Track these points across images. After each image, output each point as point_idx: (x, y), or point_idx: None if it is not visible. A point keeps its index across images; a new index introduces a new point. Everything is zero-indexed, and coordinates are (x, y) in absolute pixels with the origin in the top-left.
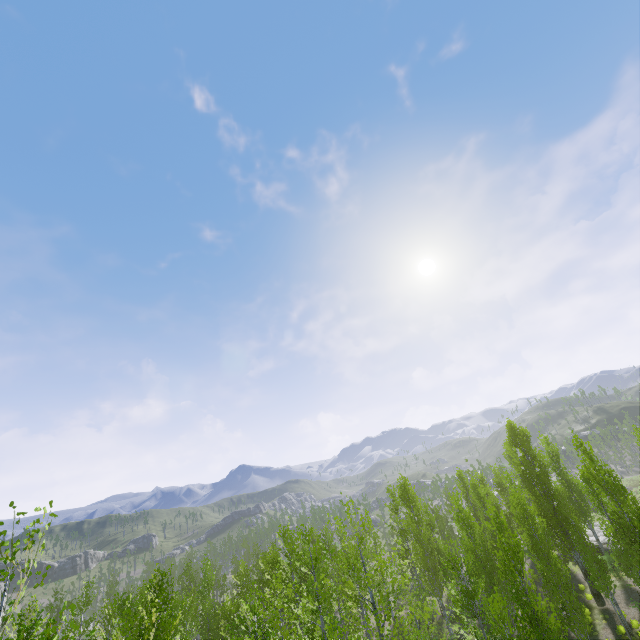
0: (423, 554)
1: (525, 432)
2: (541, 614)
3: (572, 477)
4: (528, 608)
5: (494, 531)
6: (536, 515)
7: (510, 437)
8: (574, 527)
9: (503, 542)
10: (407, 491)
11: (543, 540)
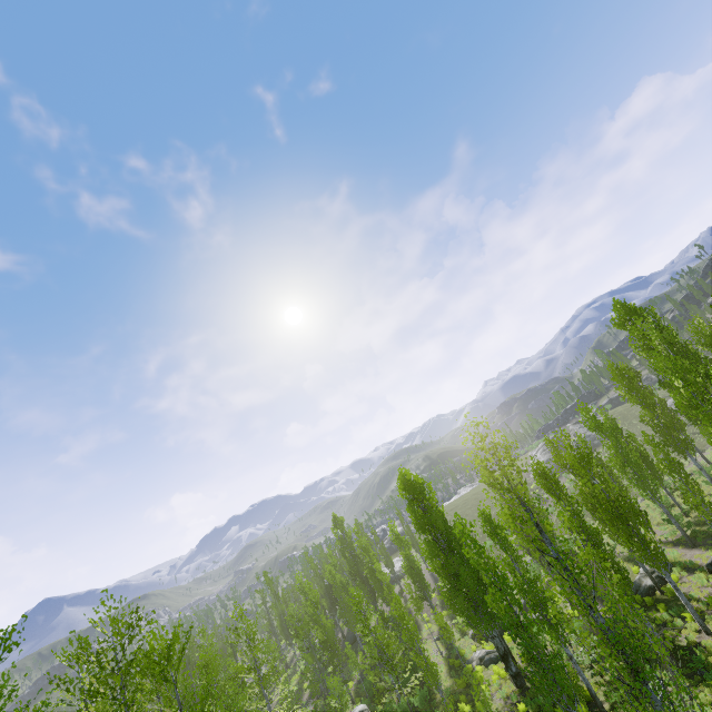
0: (281, 620)
1: (342, 518)
2: (324, 623)
3: (369, 539)
4: (319, 623)
5: (324, 589)
6: (348, 570)
7: (334, 523)
8: (361, 572)
9: (312, 596)
10: (269, 580)
11: (338, 587)
